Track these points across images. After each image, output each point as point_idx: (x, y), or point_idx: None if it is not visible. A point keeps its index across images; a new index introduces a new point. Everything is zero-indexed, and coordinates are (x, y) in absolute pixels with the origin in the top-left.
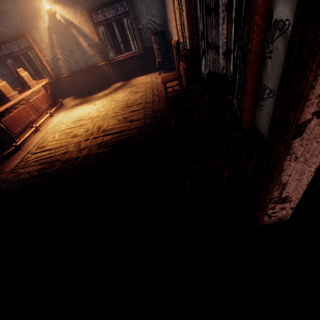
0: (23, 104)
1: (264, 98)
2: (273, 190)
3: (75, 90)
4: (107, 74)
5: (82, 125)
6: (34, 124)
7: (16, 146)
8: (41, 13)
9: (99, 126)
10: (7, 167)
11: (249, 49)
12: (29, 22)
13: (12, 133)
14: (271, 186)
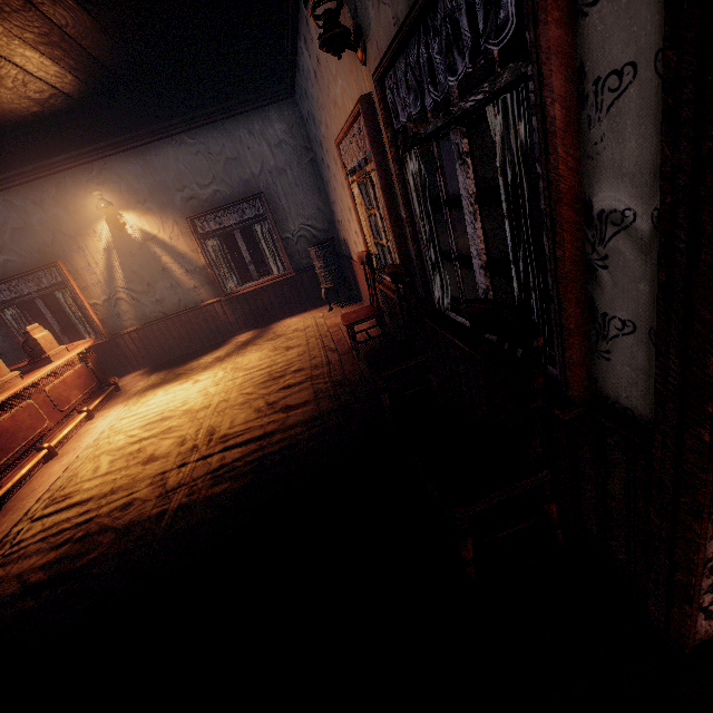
0: (27, 398)
1: (611, 336)
2: (705, 538)
3: (149, 356)
4: (221, 319)
5: (168, 431)
6: (47, 442)
7: None
8: (97, 226)
9: (212, 429)
10: None
11: (560, 257)
12: (69, 241)
13: None
14: (700, 528)
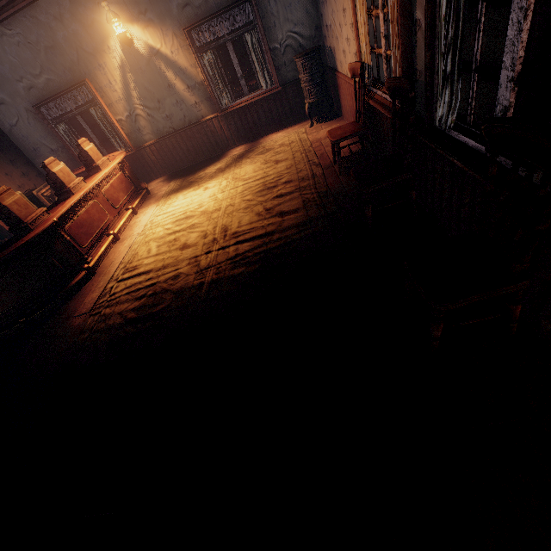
0: (92, 198)
1: None
2: None
3: (166, 166)
4: (218, 134)
5: (193, 227)
6: (111, 230)
7: (89, 268)
8: (109, 41)
9: (225, 227)
10: (81, 306)
11: None
12: (91, 59)
13: (81, 248)
14: None
